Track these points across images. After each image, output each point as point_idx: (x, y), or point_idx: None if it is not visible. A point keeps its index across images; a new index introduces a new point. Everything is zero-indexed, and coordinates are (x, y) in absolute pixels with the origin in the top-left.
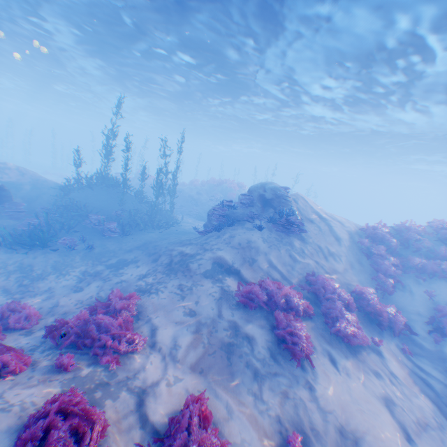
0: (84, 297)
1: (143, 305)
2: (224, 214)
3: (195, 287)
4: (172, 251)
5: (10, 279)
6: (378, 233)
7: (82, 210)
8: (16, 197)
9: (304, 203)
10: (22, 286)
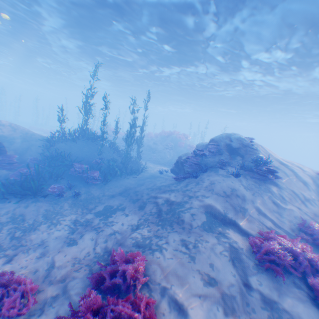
0: (80, 253)
1: (150, 268)
2: (197, 162)
3: (199, 243)
4: (154, 197)
5: (2, 232)
6: None
7: (67, 160)
8: (8, 149)
9: (264, 151)
10: (14, 239)
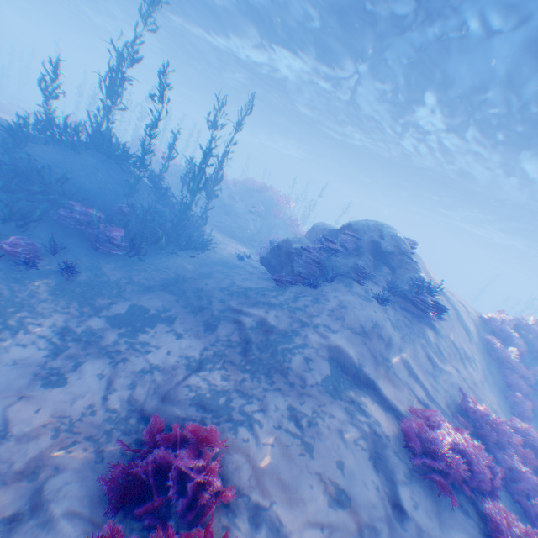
0: (73, 409)
1: (230, 462)
2: (321, 261)
3: (320, 419)
4: (235, 309)
5: None
6: (503, 329)
7: (53, 187)
8: None
9: (422, 266)
10: None
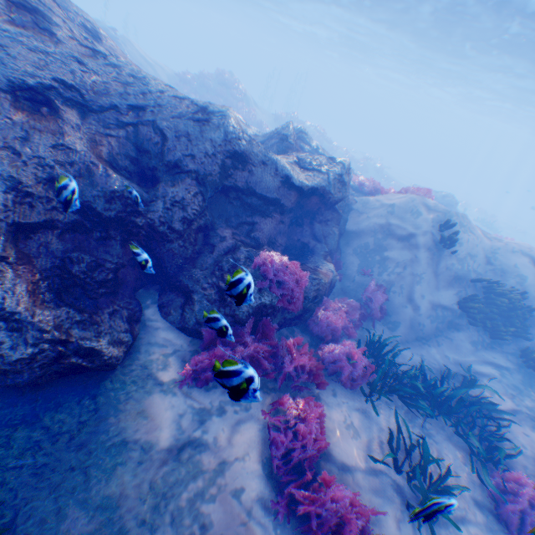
0: None
1: None
2: None
3: None
4: None
5: None
6: (186, 78)
7: None
8: None
9: (132, 47)
10: None
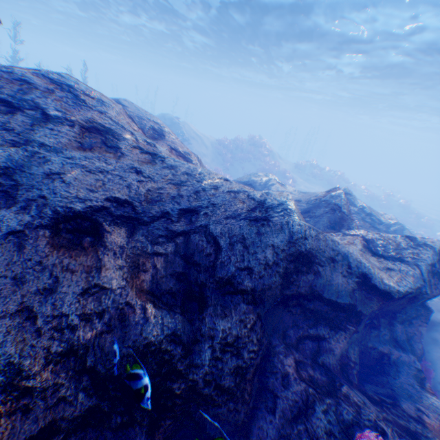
0: None
1: None
2: None
3: None
4: None
5: None
6: (225, 143)
7: None
8: None
9: (188, 128)
10: None
